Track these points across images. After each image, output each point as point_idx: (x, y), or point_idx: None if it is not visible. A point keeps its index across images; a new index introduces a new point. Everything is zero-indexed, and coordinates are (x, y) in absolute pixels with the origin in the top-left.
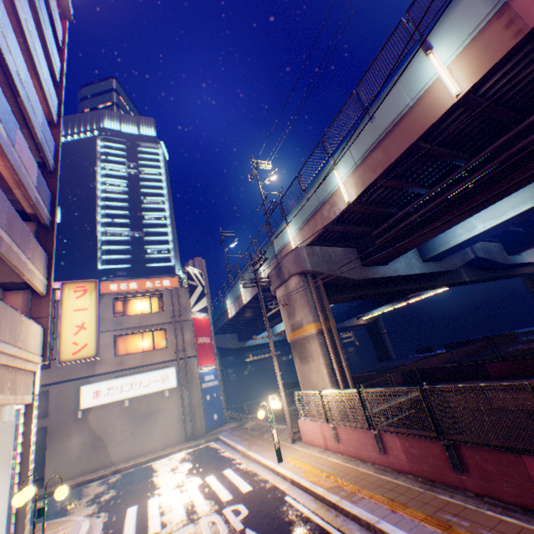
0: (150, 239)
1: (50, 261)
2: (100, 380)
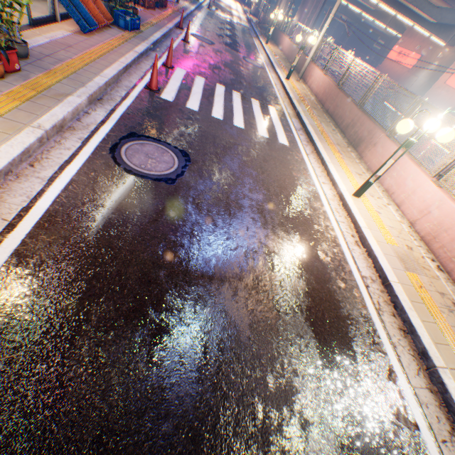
0: None
1: None
2: None
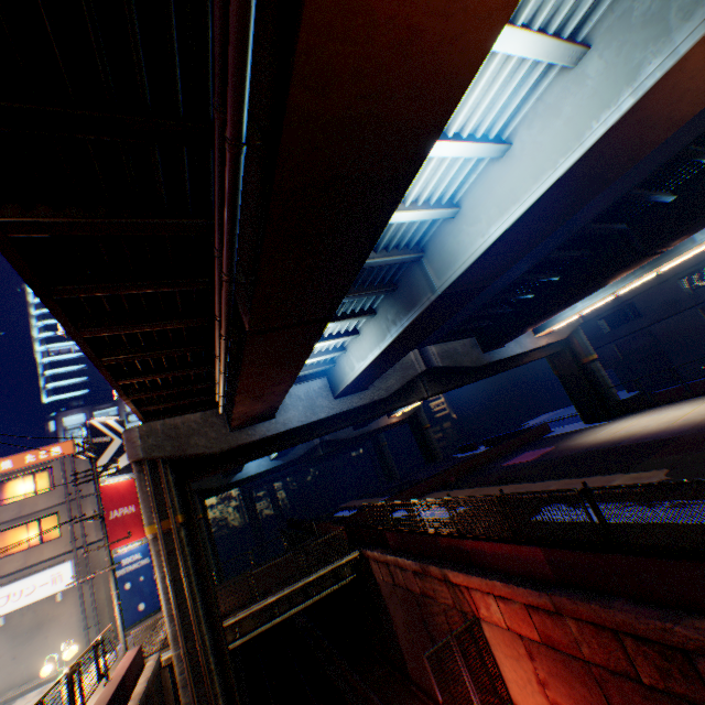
0: None
1: None
2: None
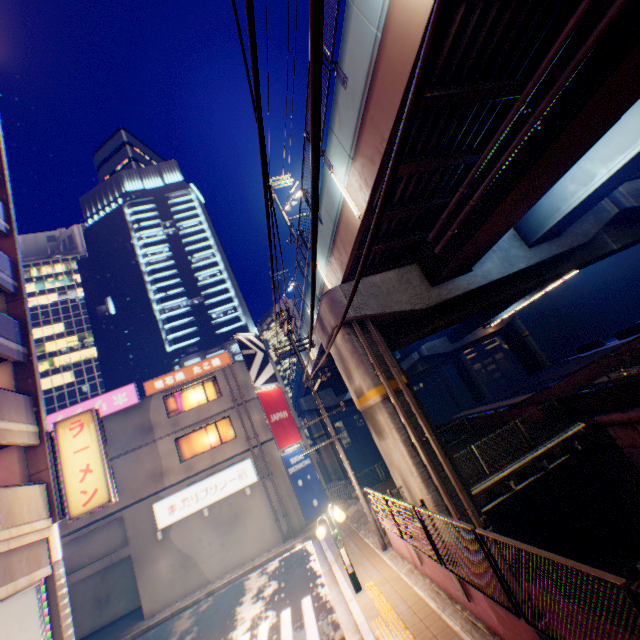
0: (211, 301)
1: (36, 401)
2: (172, 492)
